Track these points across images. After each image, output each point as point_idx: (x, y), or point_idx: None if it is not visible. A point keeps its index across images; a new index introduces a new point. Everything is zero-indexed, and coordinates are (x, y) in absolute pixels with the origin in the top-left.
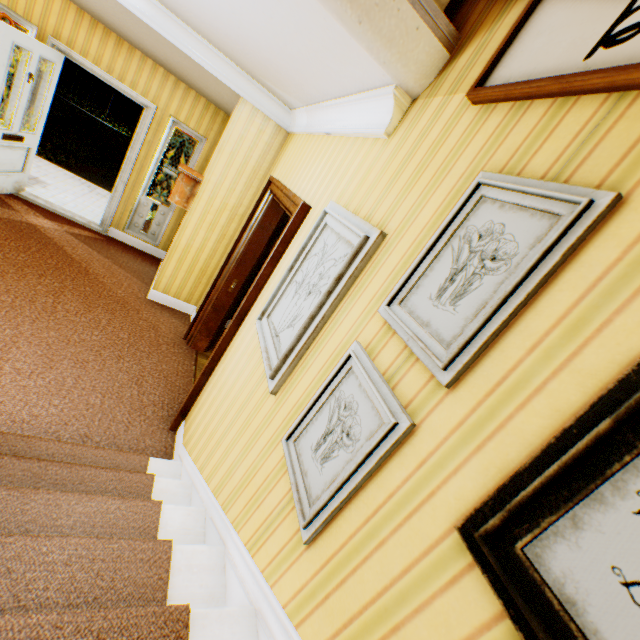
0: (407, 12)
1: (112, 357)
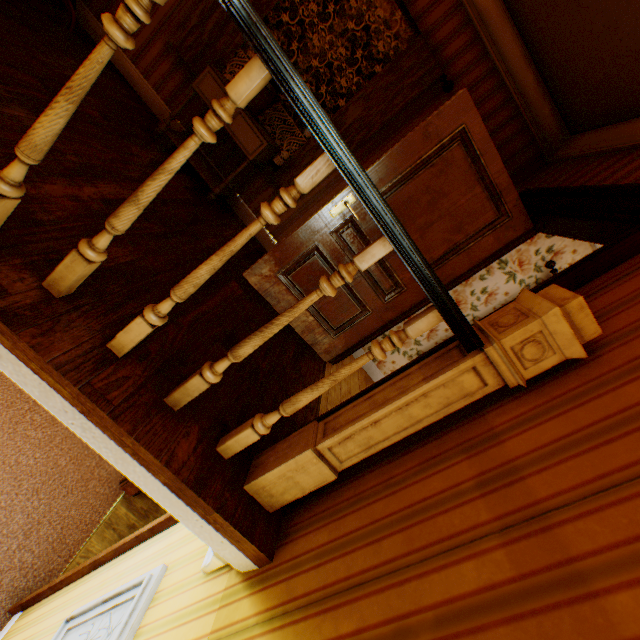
0: (212, 529)
1: (29, 490)
